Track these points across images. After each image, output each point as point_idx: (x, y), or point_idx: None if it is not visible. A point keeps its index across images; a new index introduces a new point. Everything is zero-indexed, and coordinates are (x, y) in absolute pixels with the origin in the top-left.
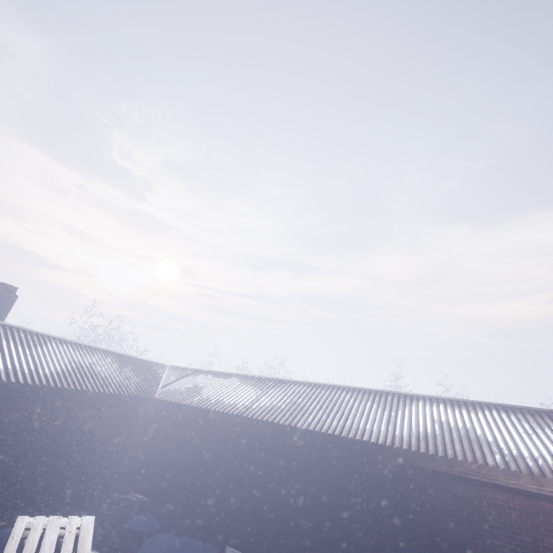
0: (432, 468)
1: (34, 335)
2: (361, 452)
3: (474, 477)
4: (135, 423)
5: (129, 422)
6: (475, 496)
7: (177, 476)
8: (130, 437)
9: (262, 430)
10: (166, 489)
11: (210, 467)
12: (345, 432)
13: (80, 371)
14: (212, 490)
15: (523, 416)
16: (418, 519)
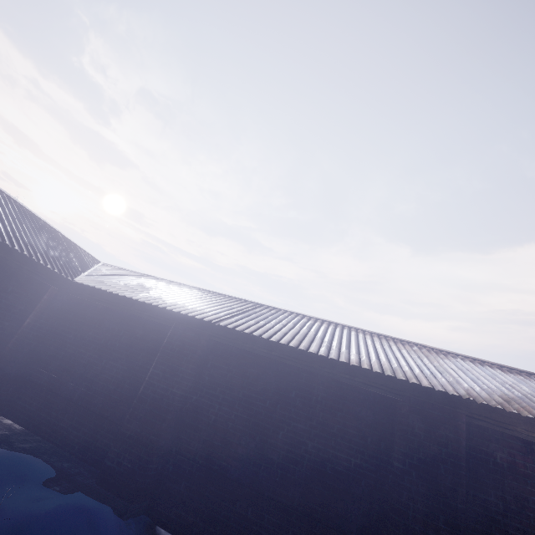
0: None
1: None
2: (420, 402)
3: None
4: (29, 309)
5: (18, 304)
6: None
7: (83, 399)
8: (15, 328)
9: (248, 349)
10: (57, 417)
11: (147, 390)
12: (389, 370)
13: None
14: (144, 427)
15: None
16: (500, 520)
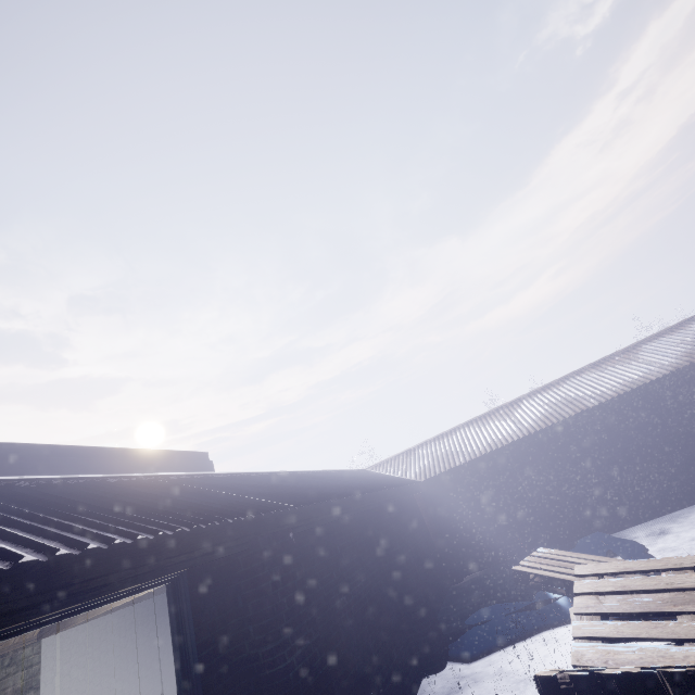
0: None
1: (296, 474)
2: (659, 388)
3: None
4: (420, 516)
5: (417, 516)
6: None
7: (500, 529)
8: (426, 530)
9: (560, 431)
10: (497, 548)
11: (537, 491)
12: (633, 385)
13: (367, 480)
14: (556, 505)
15: None
16: None
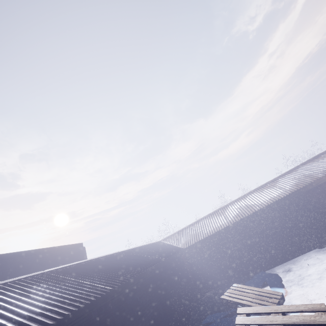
0: (308, 190)
1: (124, 252)
2: (285, 201)
3: (320, 183)
4: (184, 265)
5: (183, 266)
6: (322, 189)
7: (221, 269)
8: (187, 272)
9: (244, 222)
10: (220, 278)
11: (235, 251)
12: (274, 200)
13: (157, 252)
14: (244, 257)
15: (309, 163)
16: (314, 208)
